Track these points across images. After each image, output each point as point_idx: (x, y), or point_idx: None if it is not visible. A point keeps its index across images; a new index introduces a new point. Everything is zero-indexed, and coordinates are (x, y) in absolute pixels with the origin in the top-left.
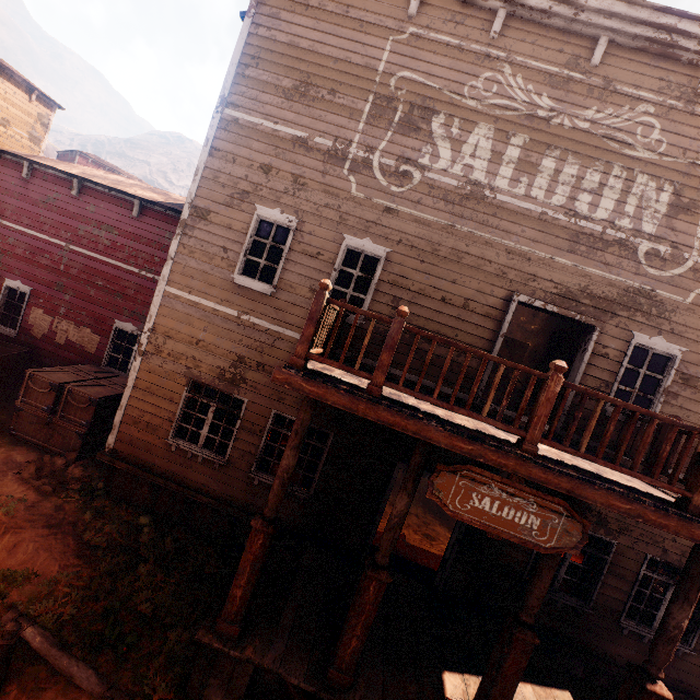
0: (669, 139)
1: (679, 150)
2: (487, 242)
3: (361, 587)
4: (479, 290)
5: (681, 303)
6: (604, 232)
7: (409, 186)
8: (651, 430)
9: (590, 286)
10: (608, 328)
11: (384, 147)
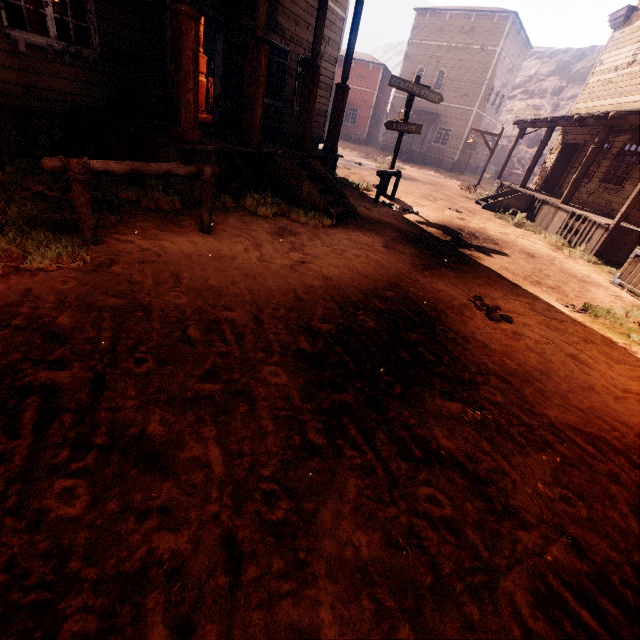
0: None
1: None
2: None
3: (257, 64)
4: None
5: None
6: None
7: None
8: None
9: None
10: None
11: None
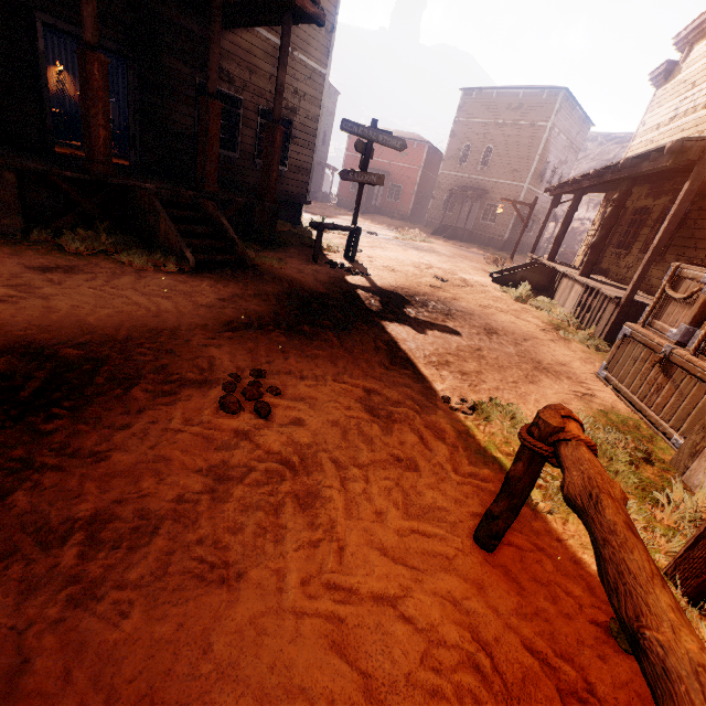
0: None
1: None
2: None
3: (86, 74)
4: None
5: None
6: None
7: None
8: None
9: None
10: None
11: None
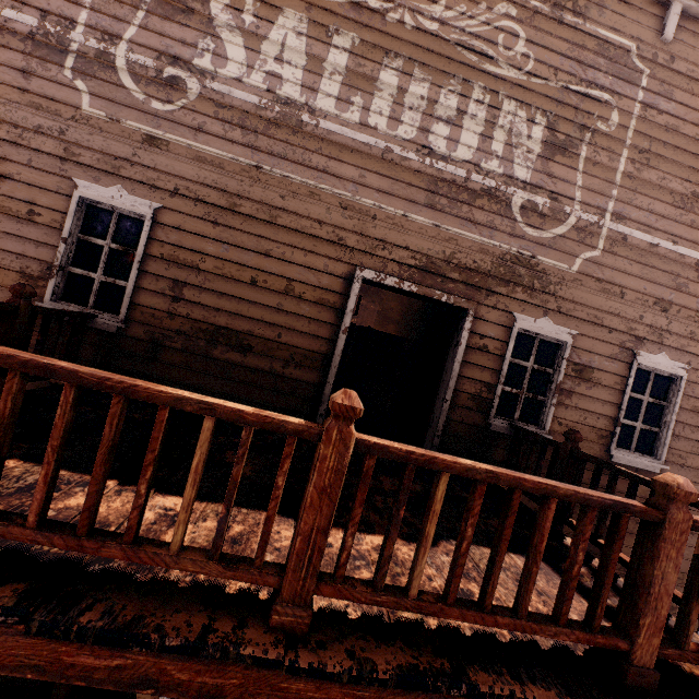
0: (537, 54)
1: (550, 69)
2: (312, 192)
3: None
4: (307, 265)
5: (567, 272)
6: (469, 178)
7: (182, 102)
8: (547, 523)
9: (457, 253)
10: (485, 311)
11: (133, 35)
